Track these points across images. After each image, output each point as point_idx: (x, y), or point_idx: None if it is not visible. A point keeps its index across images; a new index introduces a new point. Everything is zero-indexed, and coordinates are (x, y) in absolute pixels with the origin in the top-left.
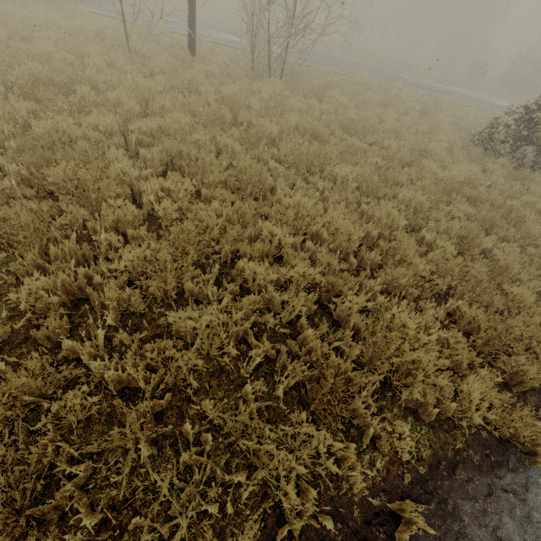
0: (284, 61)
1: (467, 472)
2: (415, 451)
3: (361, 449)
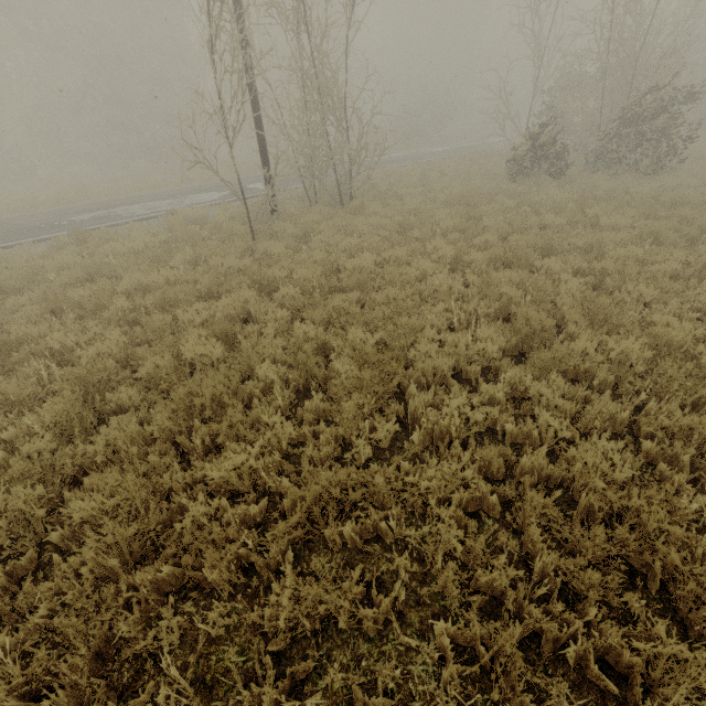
0: (351, 183)
1: None
2: None
3: None
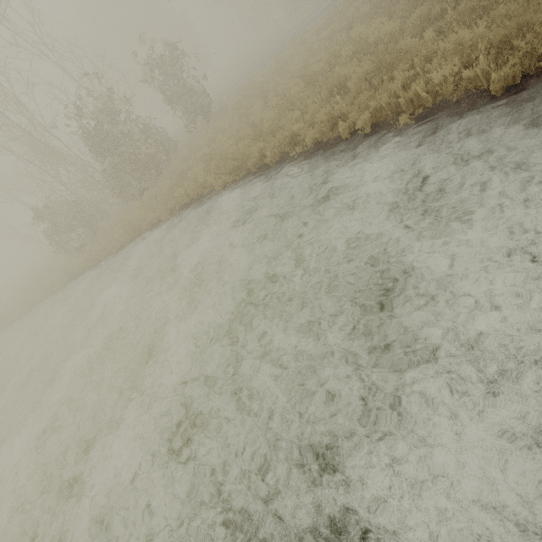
0: None
1: None
2: None
3: None
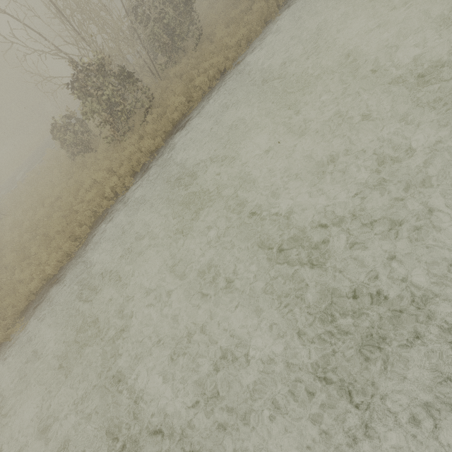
0: None
1: None
2: None
3: None
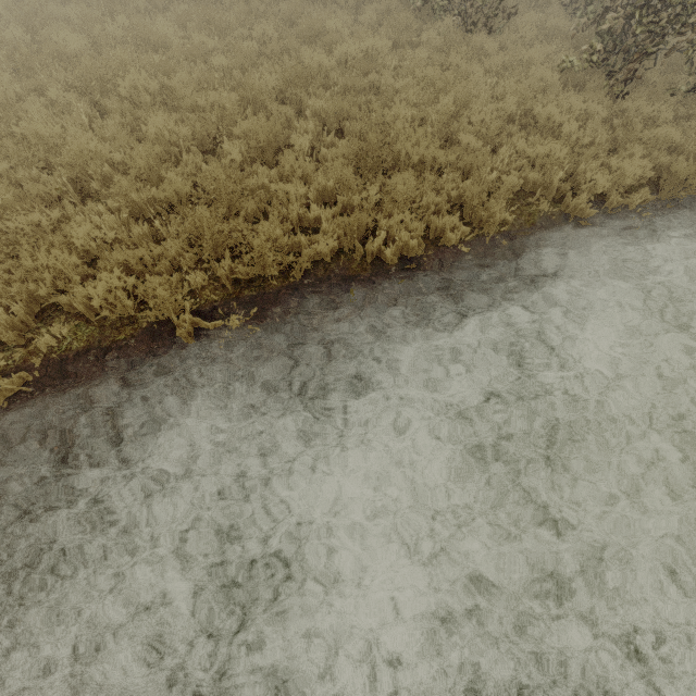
0: None
1: (118, 356)
2: (66, 345)
3: (7, 348)
